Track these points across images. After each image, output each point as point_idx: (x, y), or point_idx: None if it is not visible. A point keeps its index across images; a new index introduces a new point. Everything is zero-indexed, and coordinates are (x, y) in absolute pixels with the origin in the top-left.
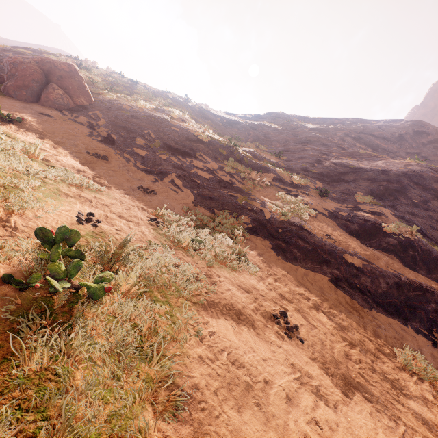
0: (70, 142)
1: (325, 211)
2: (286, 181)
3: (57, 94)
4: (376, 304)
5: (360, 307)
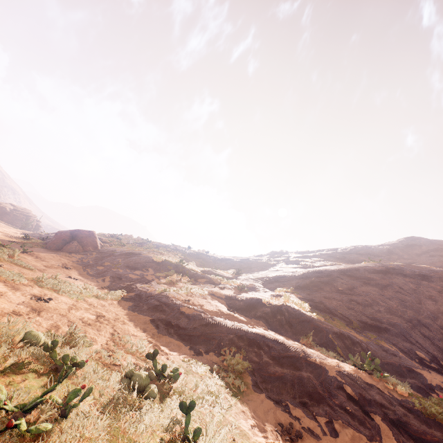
0: (55, 262)
1: (223, 295)
2: (215, 283)
3: (73, 245)
4: (177, 334)
5: (154, 331)
